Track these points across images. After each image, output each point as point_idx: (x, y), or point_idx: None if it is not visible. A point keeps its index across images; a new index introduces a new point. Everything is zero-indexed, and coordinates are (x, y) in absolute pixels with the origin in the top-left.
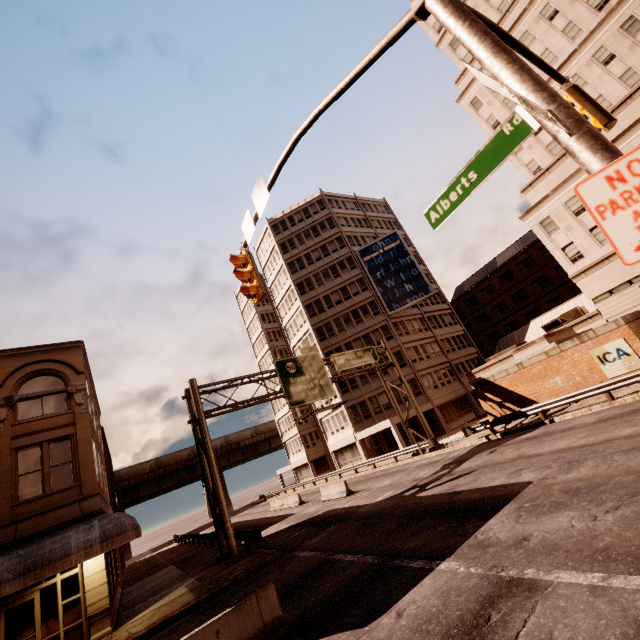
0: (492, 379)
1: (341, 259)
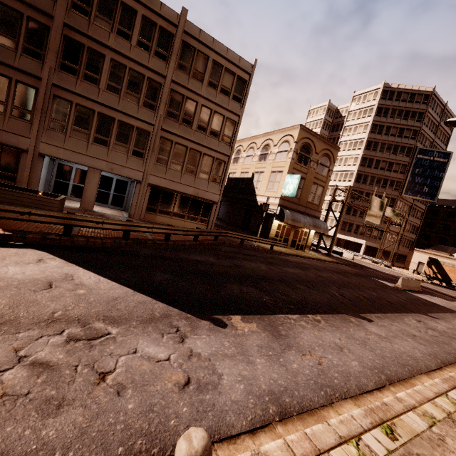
0: (442, 263)
1: (405, 145)
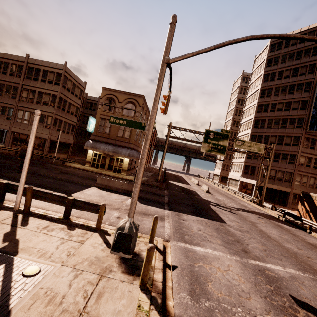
0: (314, 198)
1: (302, 82)
